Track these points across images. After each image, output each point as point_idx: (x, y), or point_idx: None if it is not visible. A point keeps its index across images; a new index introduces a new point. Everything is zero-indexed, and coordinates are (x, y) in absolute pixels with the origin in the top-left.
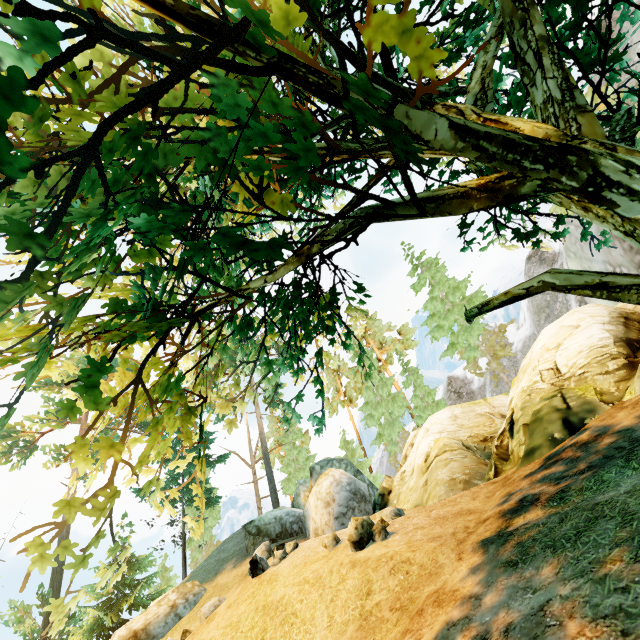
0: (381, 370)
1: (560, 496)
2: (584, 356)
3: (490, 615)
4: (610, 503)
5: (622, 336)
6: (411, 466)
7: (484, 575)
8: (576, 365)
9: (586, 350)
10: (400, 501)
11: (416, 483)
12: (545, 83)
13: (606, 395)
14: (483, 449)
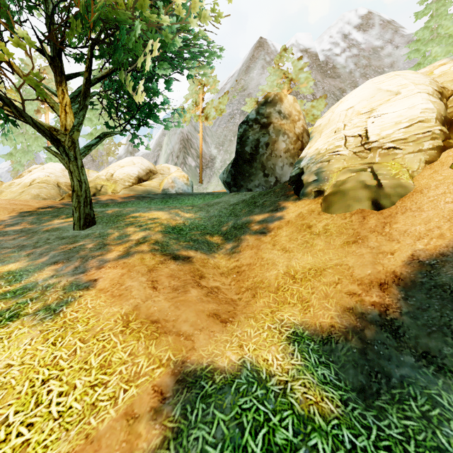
0: (41, 111)
1: (60, 208)
2: (123, 176)
3: (5, 223)
4: (64, 210)
5: (140, 176)
6: (21, 182)
7: (13, 217)
8: (119, 177)
9: (126, 174)
10: (1, 195)
11: (17, 190)
12: (78, 117)
13: (115, 191)
14: (67, 190)
